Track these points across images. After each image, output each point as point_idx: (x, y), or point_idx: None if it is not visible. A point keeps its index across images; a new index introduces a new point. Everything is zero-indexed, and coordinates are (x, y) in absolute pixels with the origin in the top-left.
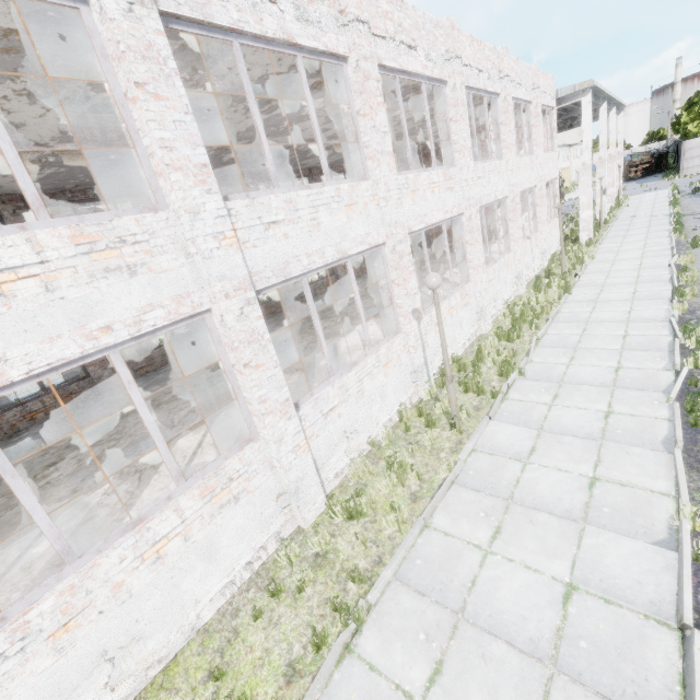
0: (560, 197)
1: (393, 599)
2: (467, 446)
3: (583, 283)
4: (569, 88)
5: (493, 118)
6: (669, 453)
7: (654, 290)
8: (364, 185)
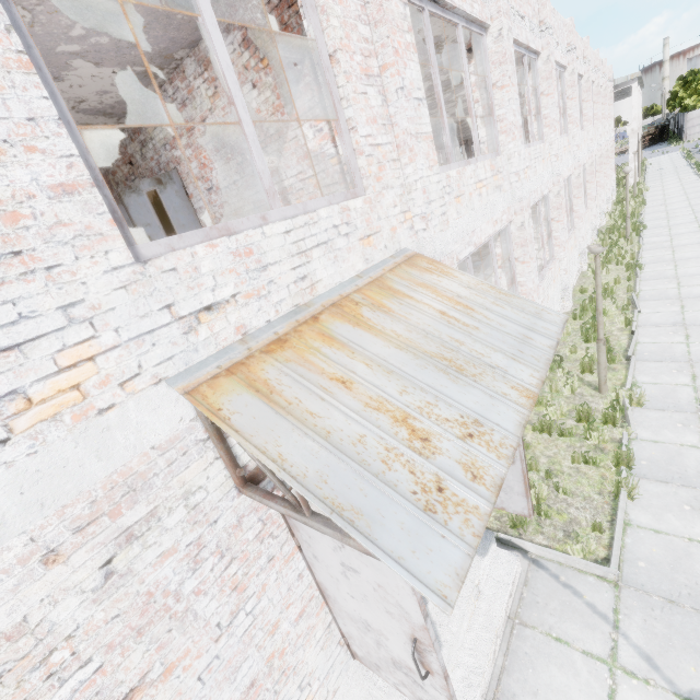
0: None
1: (646, 266)
2: (641, 243)
3: (650, 201)
4: (623, 78)
5: None
6: None
7: (699, 195)
8: (585, 133)
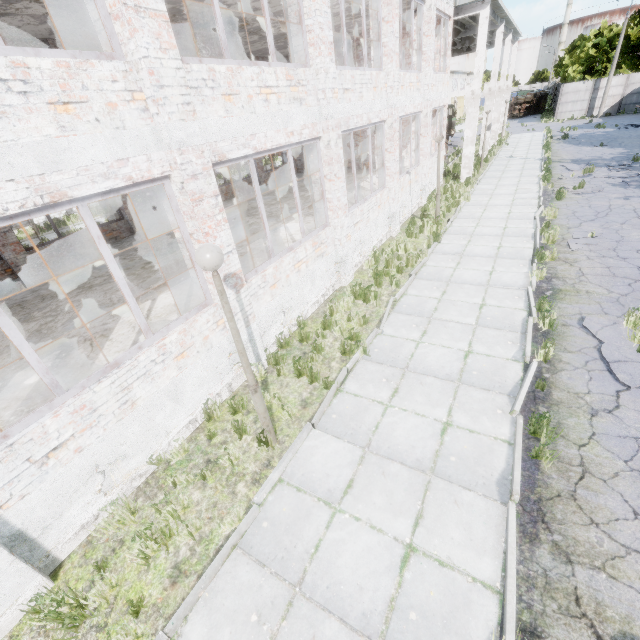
0: (451, 127)
1: None
2: (270, 479)
3: (454, 230)
4: None
5: (375, 10)
6: (503, 503)
7: (517, 247)
8: (104, 68)
